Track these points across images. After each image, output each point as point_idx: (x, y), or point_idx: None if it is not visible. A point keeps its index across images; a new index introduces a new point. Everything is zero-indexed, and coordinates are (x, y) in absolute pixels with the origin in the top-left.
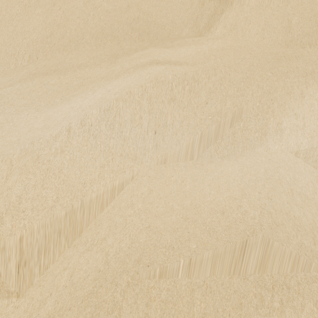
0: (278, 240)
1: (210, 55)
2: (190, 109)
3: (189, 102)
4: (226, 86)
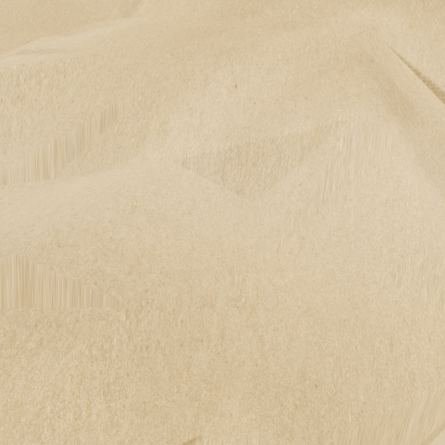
0: (46, 263)
1: (106, 39)
2: (49, 110)
3: (49, 101)
4: (103, 77)
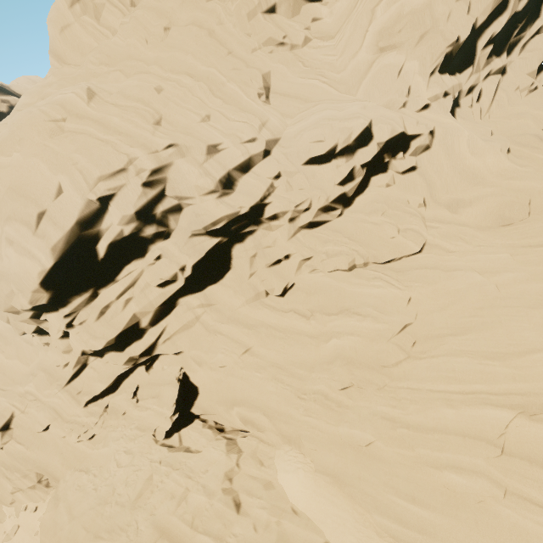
0: None
1: None
2: None
3: None
4: None
